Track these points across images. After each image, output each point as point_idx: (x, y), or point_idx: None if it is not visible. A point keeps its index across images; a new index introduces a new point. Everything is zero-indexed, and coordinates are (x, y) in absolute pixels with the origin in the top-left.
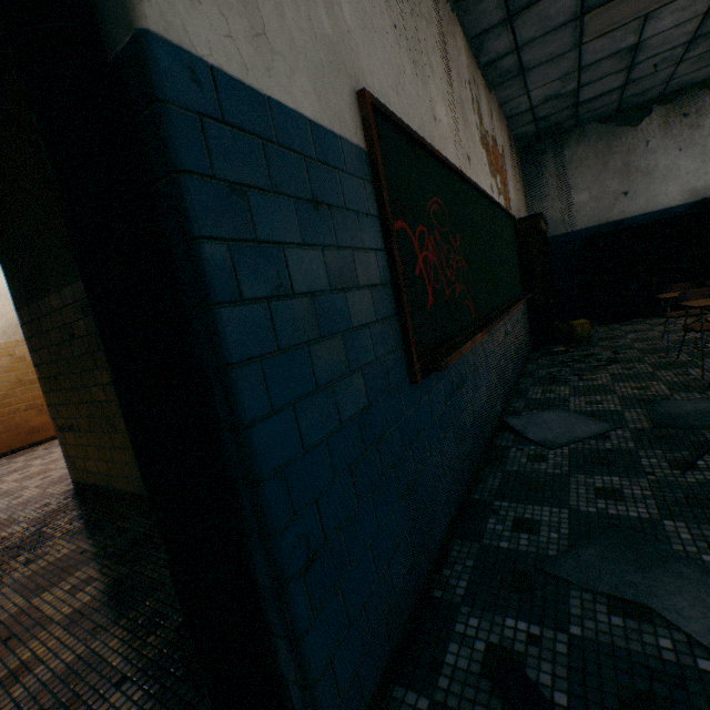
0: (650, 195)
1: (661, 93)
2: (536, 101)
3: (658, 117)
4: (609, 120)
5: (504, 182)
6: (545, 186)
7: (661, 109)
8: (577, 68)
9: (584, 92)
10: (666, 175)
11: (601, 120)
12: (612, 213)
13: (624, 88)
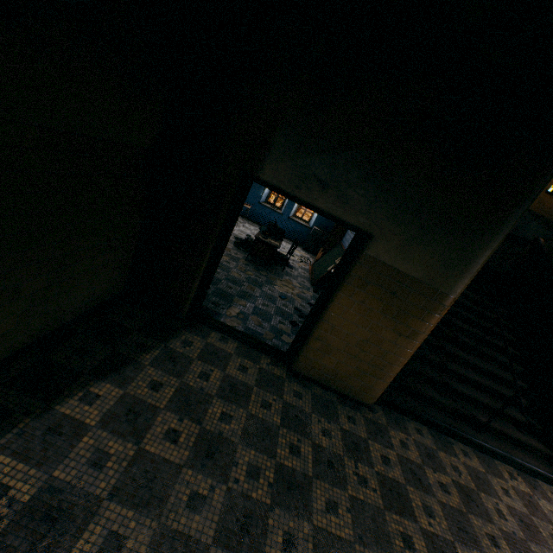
0: None
1: None
2: None
3: None
4: None
5: None
6: None
7: None
8: None
9: None
10: None
11: None
12: None
13: None
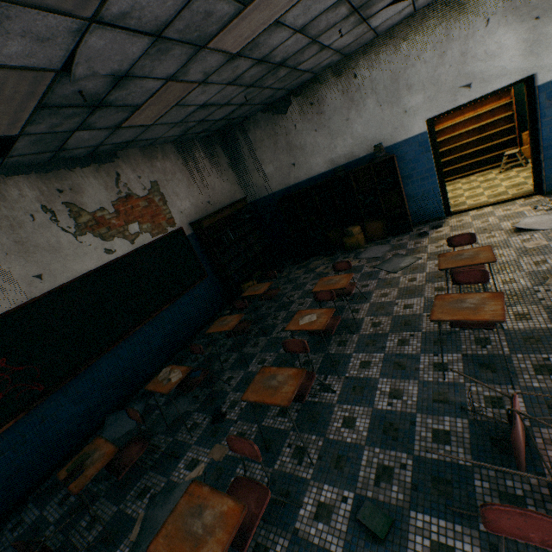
0: (308, 165)
1: (290, 90)
2: (178, 134)
3: (296, 106)
4: (268, 110)
5: (154, 214)
6: (246, 162)
7: (296, 100)
8: (175, 123)
9: (212, 118)
10: (313, 150)
11: (263, 110)
12: (291, 179)
13: (245, 104)
